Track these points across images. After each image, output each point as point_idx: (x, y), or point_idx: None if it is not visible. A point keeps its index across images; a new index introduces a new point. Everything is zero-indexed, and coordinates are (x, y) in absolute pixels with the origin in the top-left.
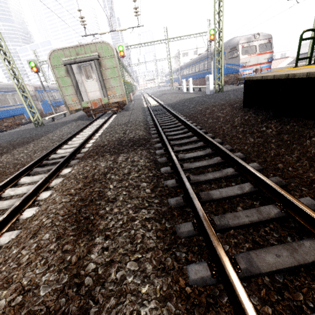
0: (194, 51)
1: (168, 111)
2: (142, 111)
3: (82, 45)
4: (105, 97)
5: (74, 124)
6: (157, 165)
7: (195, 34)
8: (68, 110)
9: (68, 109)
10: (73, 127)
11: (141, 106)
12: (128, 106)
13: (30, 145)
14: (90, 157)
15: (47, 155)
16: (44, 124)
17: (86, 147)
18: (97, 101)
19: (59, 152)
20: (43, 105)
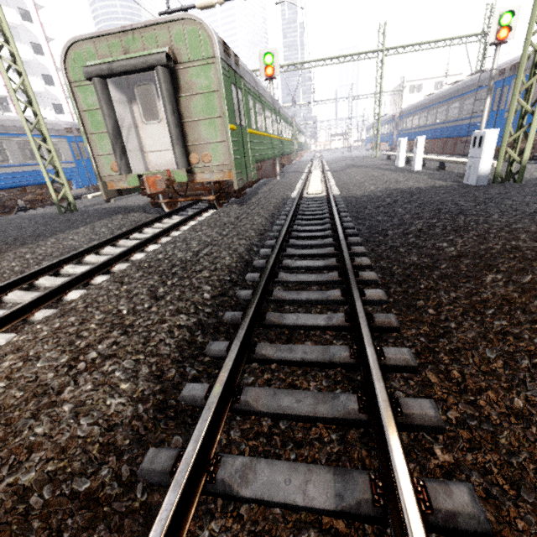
0: (437, 83)
1: (334, 234)
2: (269, 215)
3: (137, 28)
4: (179, 167)
5: (116, 221)
6: None
7: (449, 38)
8: (104, 189)
9: (105, 187)
10: (105, 230)
11: (285, 194)
12: (260, 187)
13: None
14: None
15: None
16: (84, 208)
17: None
18: (160, 176)
19: None
20: None
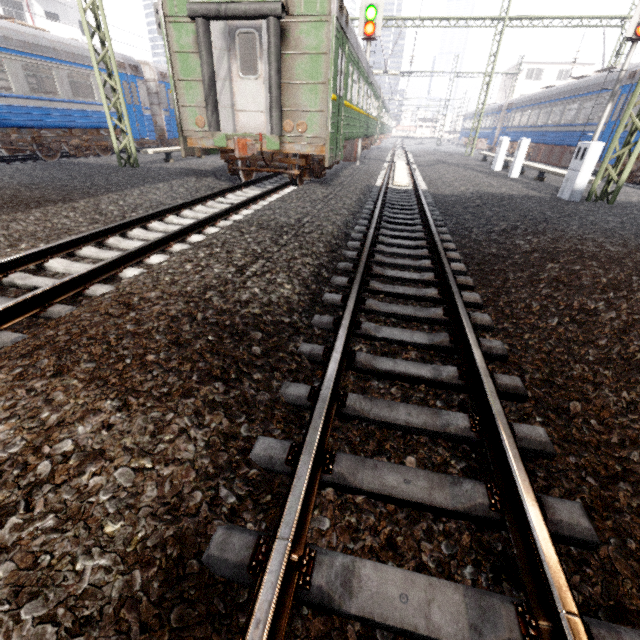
0: (562, 71)
1: (424, 223)
2: (357, 199)
3: None
4: (273, 133)
5: (191, 183)
6: (166, 604)
7: (587, 17)
8: (184, 145)
9: (185, 143)
10: (183, 190)
11: (369, 181)
12: (340, 170)
13: (31, 215)
14: (30, 353)
15: (5, 269)
16: (143, 164)
17: (122, 278)
18: (251, 140)
19: (51, 266)
20: (170, 119)
